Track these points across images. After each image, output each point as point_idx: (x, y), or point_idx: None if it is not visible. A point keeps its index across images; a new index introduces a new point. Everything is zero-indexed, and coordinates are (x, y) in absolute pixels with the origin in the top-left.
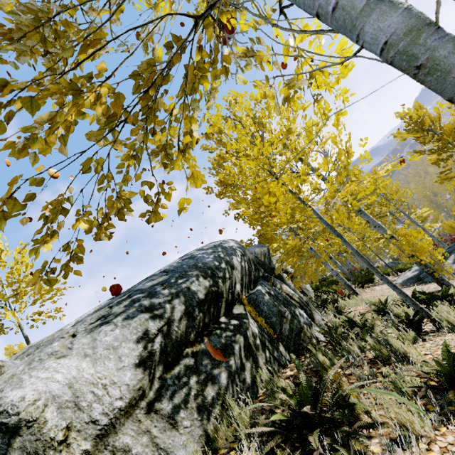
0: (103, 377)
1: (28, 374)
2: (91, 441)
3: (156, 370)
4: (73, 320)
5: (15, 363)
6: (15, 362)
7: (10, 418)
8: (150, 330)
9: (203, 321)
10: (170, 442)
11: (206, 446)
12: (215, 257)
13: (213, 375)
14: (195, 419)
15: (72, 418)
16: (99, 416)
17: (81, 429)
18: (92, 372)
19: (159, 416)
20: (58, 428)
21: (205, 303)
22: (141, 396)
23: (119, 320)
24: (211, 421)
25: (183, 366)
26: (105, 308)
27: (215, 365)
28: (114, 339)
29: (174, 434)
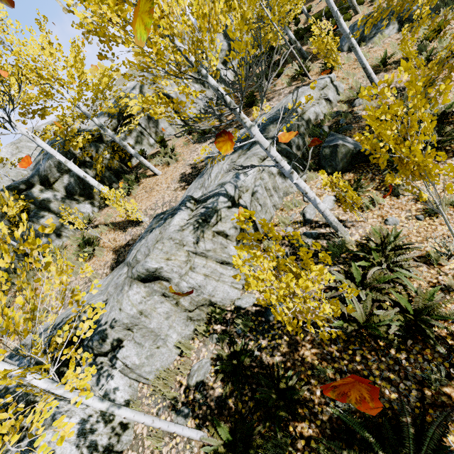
0: None
1: None
2: None
3: None
4: None
5: None
6: None
7: None
8: None
9: None
10: None
11: None
12: None
13: None
14: None
15: None
16: None
17: None
18: None
19: None
20: None
21: None
22: None
23: None
24: None
25: None
26: None
27: None
28: None
29: None
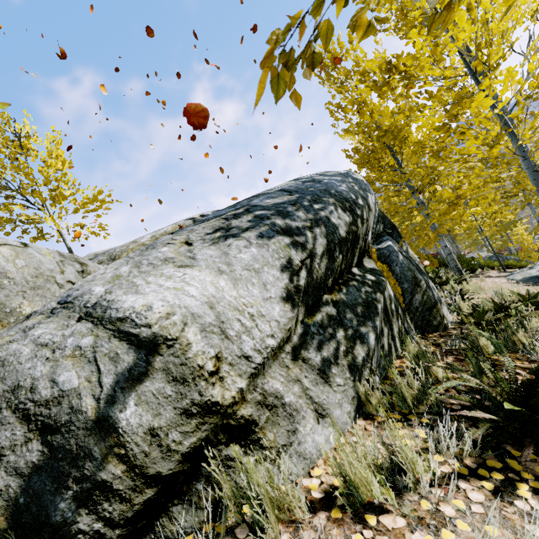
0: (249, 305)
1: (141, 278)
2: (246, 379)
3: (298, 312)
4: (147, 235)
5: (97, 266)
6: (96, 265)
7: (139, 329)
8: (293, 260)
9: (340, 267)
10: (324, 398)
11: (358, 409)
12: (349, 188)
13: (361, 333)
14: (347, 379)
15: (221, 347)
16: (251, 352)
17: (233, 362)
18: (235, 295)
19: (308, 366)
20: (206, 355)
21: (345, 243)
22: (287, 338)
23: (251, 237)
24: (362, 384)
25: (324, 314)
26: (217, 219)
27: (360, 322)
28: (253, 259)
29: (327, 390)
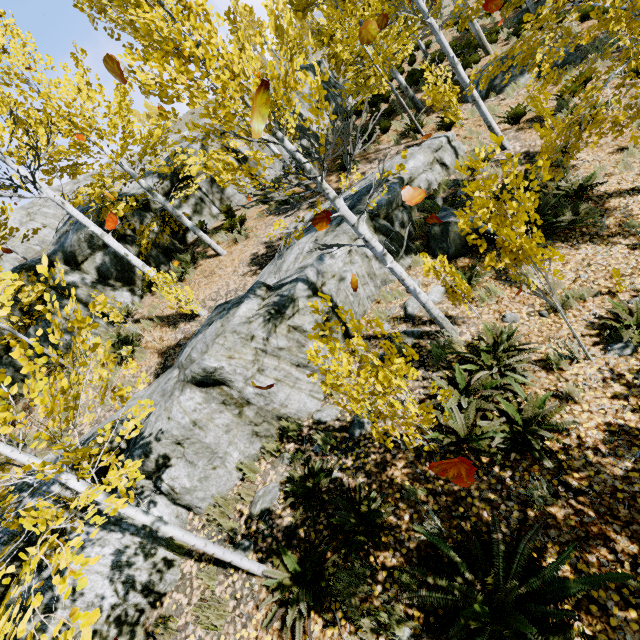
0: None
1: None
2: None
3: None
4: None
5: None
6: None
7: None
8: None
9: None
10: None
11: None
12: None
13: None
14: None
15: None
16: None
17: None
18: None
19: None
20: None
21: None
22: None
23: None
24: None
25: None
26: None
27: None
28: None
29: None
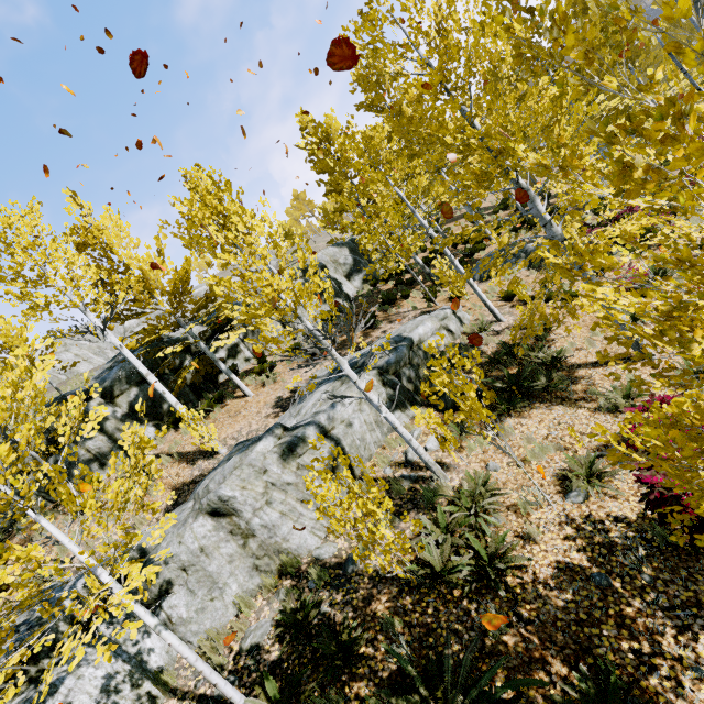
0: None
1: None
2: None
3: None
4: None
5: None
6: None
7: None
8: None
9: None
10: None
11: None
12: None
13: None
14: None
15: None
16: None
17: None
18: None
19: None
20: None
21: None
22: None
23: None
24: None
25: None
26: None
27: None
28: None
29: None
